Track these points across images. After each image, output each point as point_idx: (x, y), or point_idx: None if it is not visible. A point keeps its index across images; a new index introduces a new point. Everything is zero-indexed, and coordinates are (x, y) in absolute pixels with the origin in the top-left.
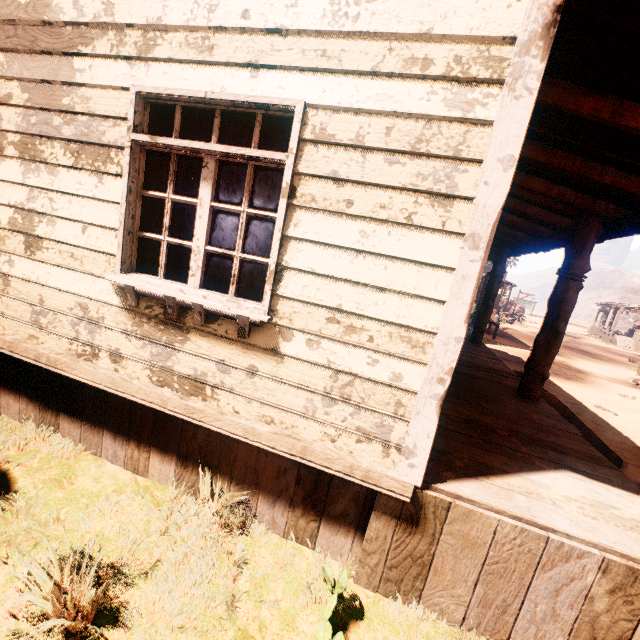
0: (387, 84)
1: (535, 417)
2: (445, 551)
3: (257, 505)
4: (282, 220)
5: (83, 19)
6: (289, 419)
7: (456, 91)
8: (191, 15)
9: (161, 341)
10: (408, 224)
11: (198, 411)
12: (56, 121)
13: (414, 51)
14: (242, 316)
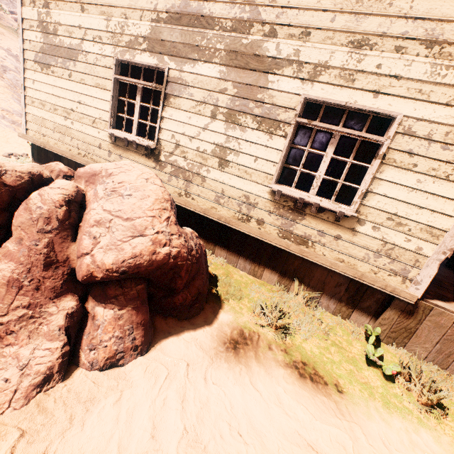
0: (452, 111)
1: None
2: (424, 328)
3: (320, 298)
4: (375, 170)
5: (280, 56)
6: (353, 261)
7: None
8: (346, 62)
9: (289, 218)
10: (446, 179)
11: (306, 252)
12: (251, 105)
13: None
14: (342, 212)
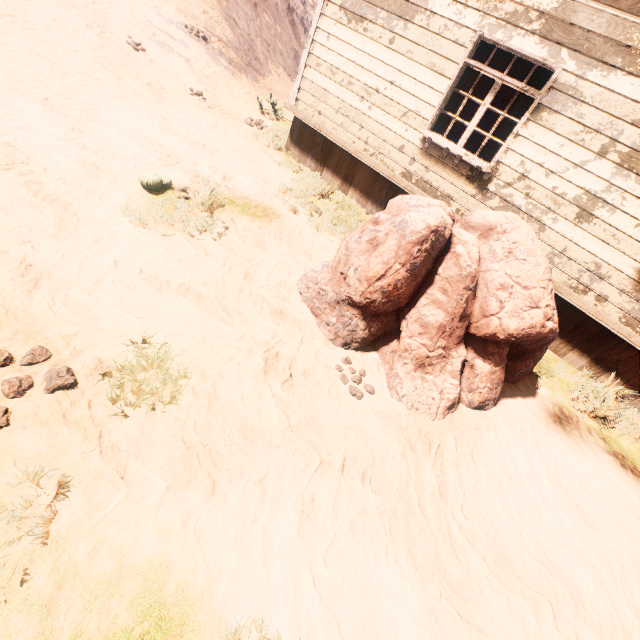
0: None
1: None
2: None
3: (636, 399)
4: None
5: None
6: None
7: None
8: None
9: None
10: None
11: None
12: None
13: None
14: None
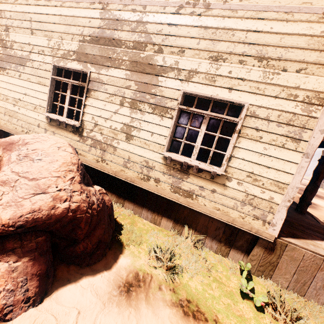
0: (280, 101)
1: (306, 220)
2: (283, 261)
3: (205, 240)
4: (235, 141)
5: (165, 65)
6: (226, 209)
7: (305, 106)
8: (209, 69)
9: (177, 177)
10: (282, 147)
11: (191, 203)
12: (147, 97)
13: (291, 92)
14: (214, 172)
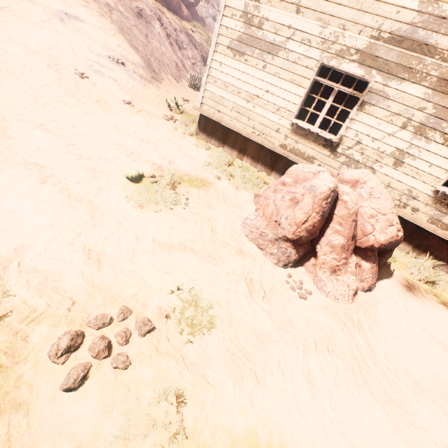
0: None
1: None
2: None
3: (443, 266)
4: None
5: None
6: None
7: None
8: None
9: (442, 211)
10: None
11: None
12: (443, 125)
13: None
14: None
